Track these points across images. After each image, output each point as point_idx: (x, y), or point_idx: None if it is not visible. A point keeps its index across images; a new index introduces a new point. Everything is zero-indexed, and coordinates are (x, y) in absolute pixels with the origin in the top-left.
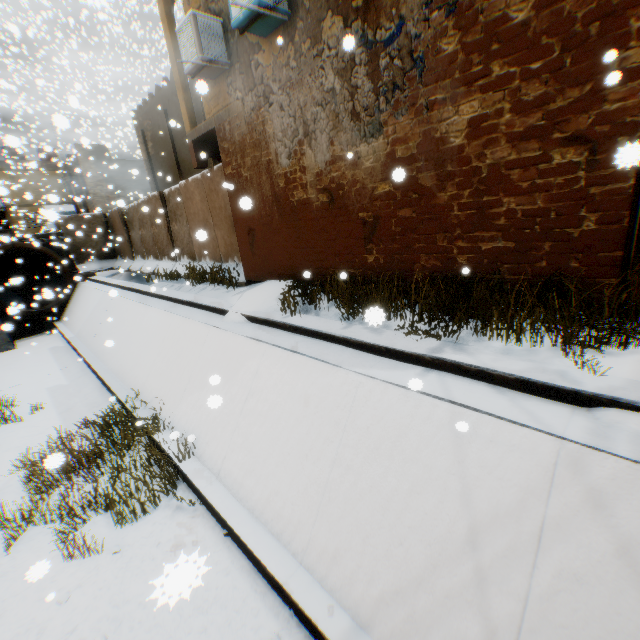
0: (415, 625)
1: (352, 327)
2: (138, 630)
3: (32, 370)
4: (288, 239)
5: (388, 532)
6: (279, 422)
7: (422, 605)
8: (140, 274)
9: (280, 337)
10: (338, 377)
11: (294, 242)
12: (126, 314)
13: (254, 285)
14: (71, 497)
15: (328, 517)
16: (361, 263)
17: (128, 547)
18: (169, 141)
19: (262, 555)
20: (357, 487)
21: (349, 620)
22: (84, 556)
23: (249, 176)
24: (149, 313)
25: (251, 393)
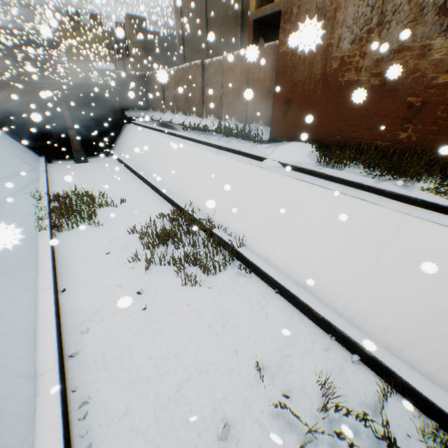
0: (437, 358)
1: (382, 183)
2: (239, 327)
3: (106, 177)
4: (324, 112)
5: (420, 309)
6: (323, 235)
7: (445, 350)
8: (165, 124)
9: (320, 181)
10: (382, 213)
11: (329, 114)
12: (173, 150)
13: (277, 143)
14: (168, 254)
15: (366, 294)
16: (391, 138)
17: (215, 287)
18: (204, 19)
19: (313, 306)
20: (395, 281)
21: (382, 348)
22: (191, 286)
23: (303, 56)
24: (195, 152)
25: (297, 214)
